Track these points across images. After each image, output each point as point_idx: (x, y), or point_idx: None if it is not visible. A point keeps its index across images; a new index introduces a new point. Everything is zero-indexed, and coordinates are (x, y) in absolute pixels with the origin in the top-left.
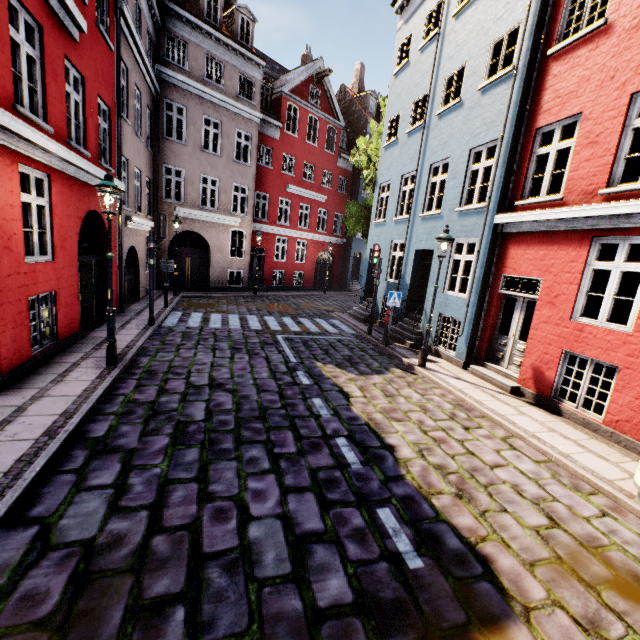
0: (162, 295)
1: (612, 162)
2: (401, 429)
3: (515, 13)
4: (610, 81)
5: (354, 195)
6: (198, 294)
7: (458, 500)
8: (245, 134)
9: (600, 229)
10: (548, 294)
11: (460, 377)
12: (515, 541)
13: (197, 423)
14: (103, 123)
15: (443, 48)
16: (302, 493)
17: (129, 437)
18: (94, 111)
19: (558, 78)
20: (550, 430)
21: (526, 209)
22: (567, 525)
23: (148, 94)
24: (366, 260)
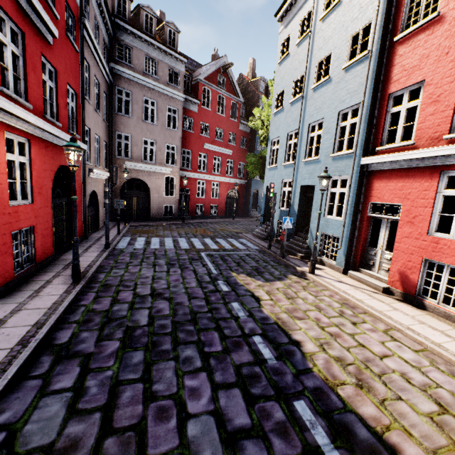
0: (116, 225)
1: (452, 115)
2: (303, 326)
3: (367, 14)
4: (445, 56)
5: (252, 149)
6: (142, 223)
7: (359, 390)
8: (173, 109)
9: (446, 165)
10: (407, 215)
11: (342, 280)
12: (415, 429)
13: (142, 328)
14: (71, 103)
15: (314, 42)
16: (230, 389)
17: (87, 342)
18: (64, 94)
19: (403, 57)
20: (420, 322)
21: (385, 153)
22: (454, 410)
23: (104, 83)
24: (263, 195)
